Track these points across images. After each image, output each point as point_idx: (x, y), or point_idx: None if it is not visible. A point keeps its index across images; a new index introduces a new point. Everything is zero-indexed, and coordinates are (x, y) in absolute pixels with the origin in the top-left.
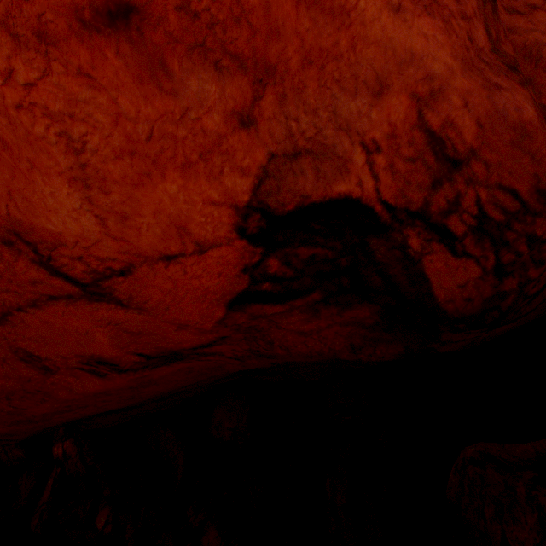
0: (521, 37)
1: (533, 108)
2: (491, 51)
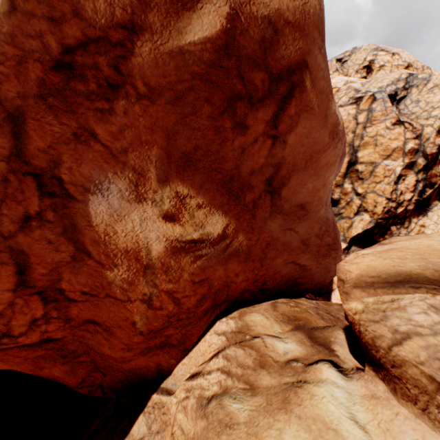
0: (86, 340)
1: (64, 372)
2: (57, 349)
